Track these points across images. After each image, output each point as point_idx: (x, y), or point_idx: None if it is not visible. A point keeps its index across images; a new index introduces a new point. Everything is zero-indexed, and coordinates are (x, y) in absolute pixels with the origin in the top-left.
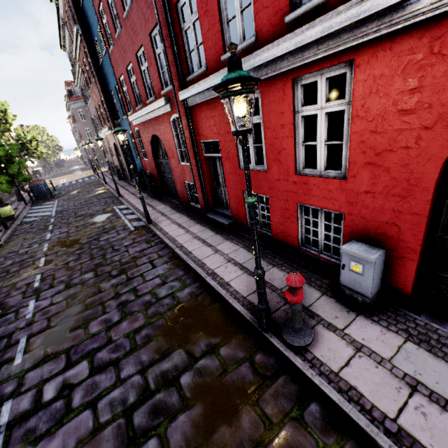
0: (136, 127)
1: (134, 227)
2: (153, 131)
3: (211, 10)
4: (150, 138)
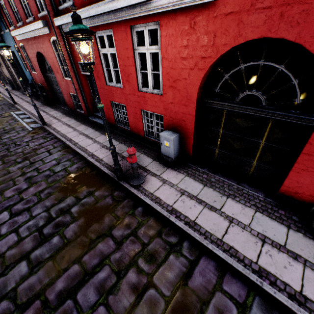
0: (20, 42)
1: (31, 128)
2: (37, 48)
3: None
4: (36, 55)
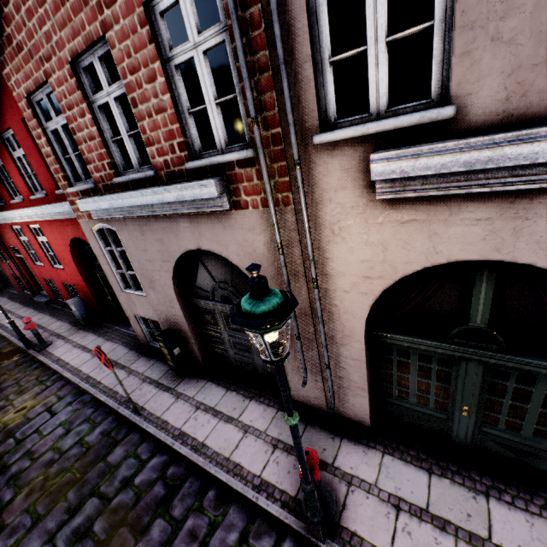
0: None
1: None
2: None
3: None
4: None
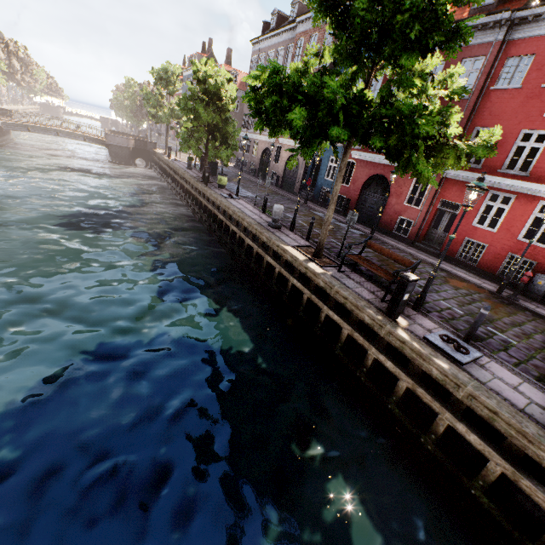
0: (352, 159)
1: (357, 232)
2: (382, 172)
3: (504, 148)
4: (371, 175)
